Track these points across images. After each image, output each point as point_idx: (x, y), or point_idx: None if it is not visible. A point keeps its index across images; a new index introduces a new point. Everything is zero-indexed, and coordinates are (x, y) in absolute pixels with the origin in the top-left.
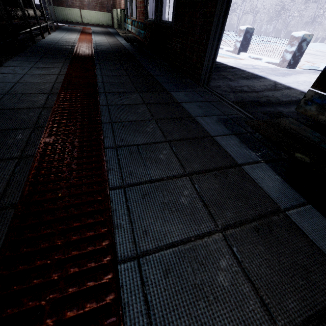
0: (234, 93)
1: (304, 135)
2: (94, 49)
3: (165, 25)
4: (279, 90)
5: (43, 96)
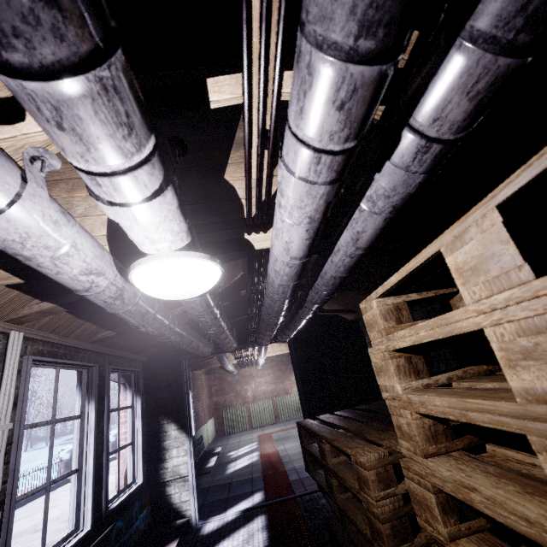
0: None
1: None
2: None
3: None
4: None
5: None
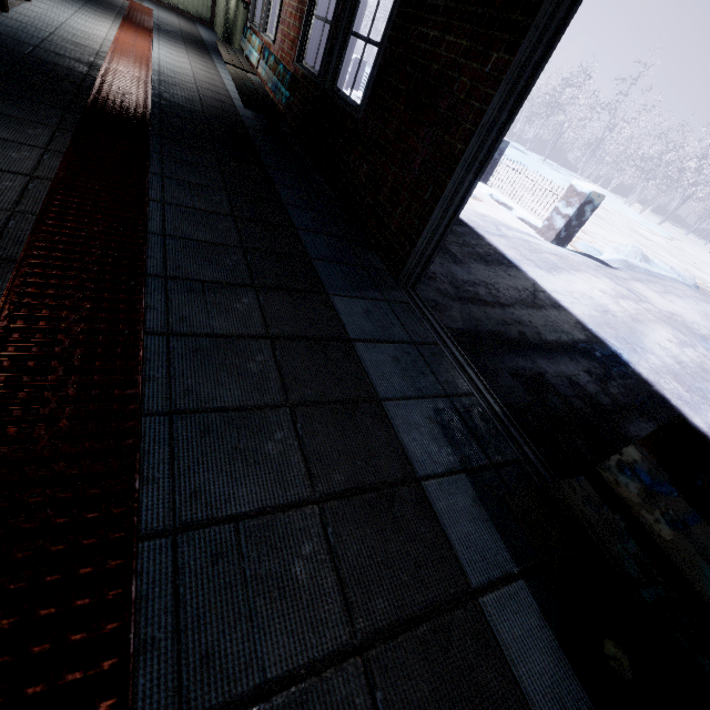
0: (461, 305)
1: (612, 551)
2: (155, 93)
3: (343, 105)
4: (542, 308)
5: None
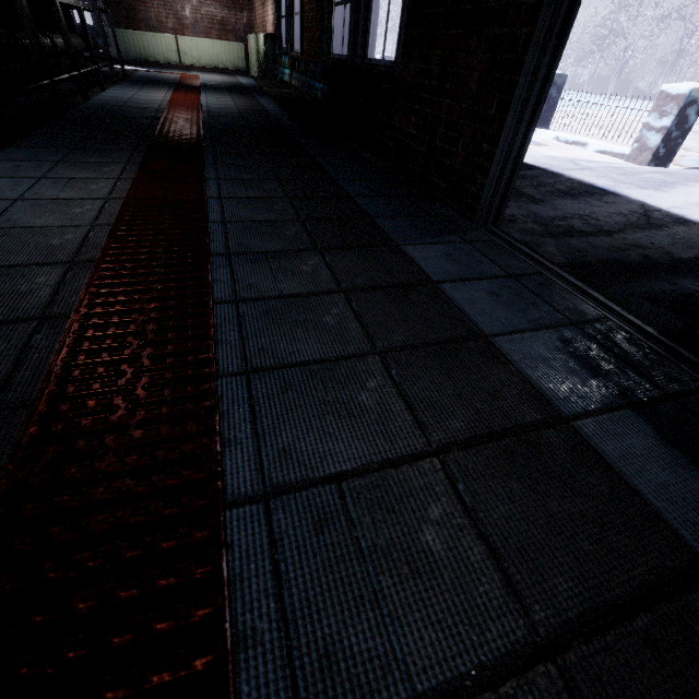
0: (555, 240)
1: None
2: (205, 125)
3: (377, 70)
4: (662, 227)
5: (50, 274)
